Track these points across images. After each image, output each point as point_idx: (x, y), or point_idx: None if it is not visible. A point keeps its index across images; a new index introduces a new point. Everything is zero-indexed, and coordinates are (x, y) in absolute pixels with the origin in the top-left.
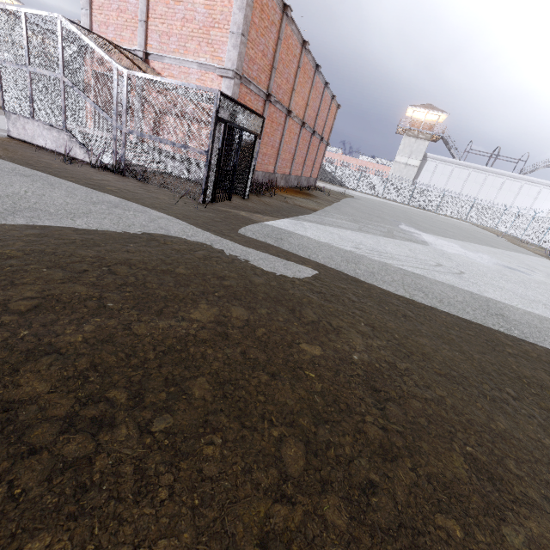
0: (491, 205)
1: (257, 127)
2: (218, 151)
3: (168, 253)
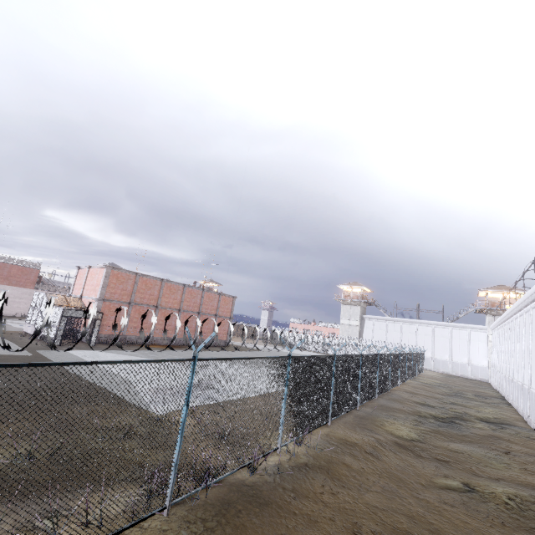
0: (410, 350)
1: (98, 316)
2: (65, 326)
3: None
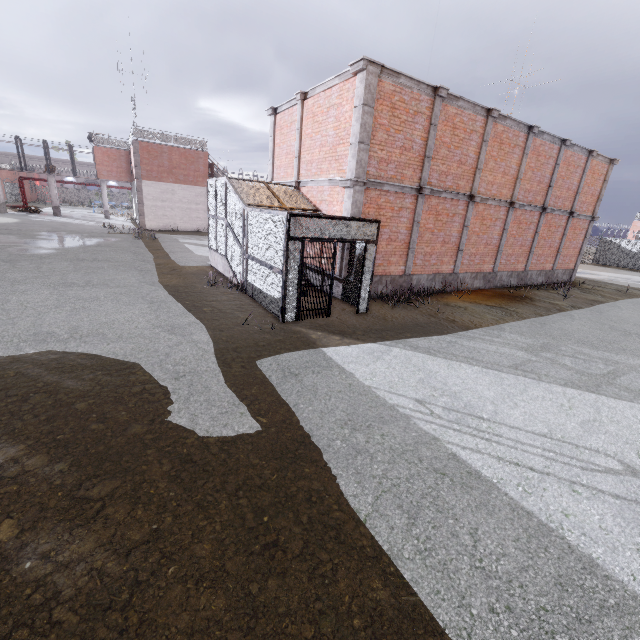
0: None
1: (368, 233)
2: (298, 269)
3: (112, 384)
